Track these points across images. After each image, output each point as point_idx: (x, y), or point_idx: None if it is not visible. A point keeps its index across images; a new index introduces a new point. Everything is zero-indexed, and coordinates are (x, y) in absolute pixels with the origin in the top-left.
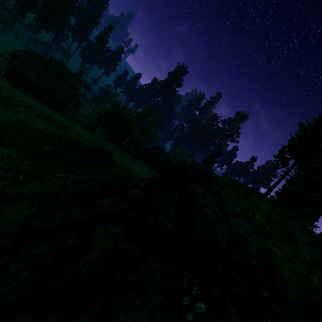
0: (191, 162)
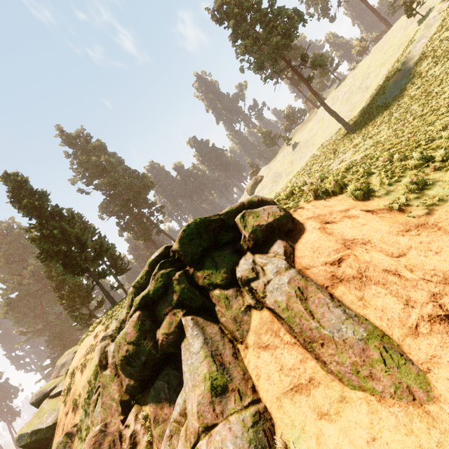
0: (156, 259)
